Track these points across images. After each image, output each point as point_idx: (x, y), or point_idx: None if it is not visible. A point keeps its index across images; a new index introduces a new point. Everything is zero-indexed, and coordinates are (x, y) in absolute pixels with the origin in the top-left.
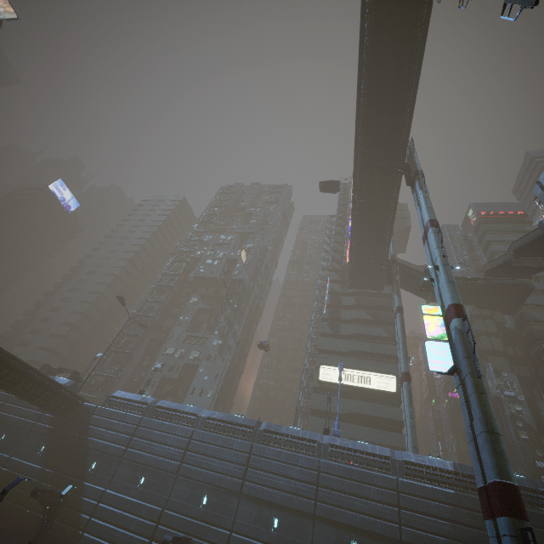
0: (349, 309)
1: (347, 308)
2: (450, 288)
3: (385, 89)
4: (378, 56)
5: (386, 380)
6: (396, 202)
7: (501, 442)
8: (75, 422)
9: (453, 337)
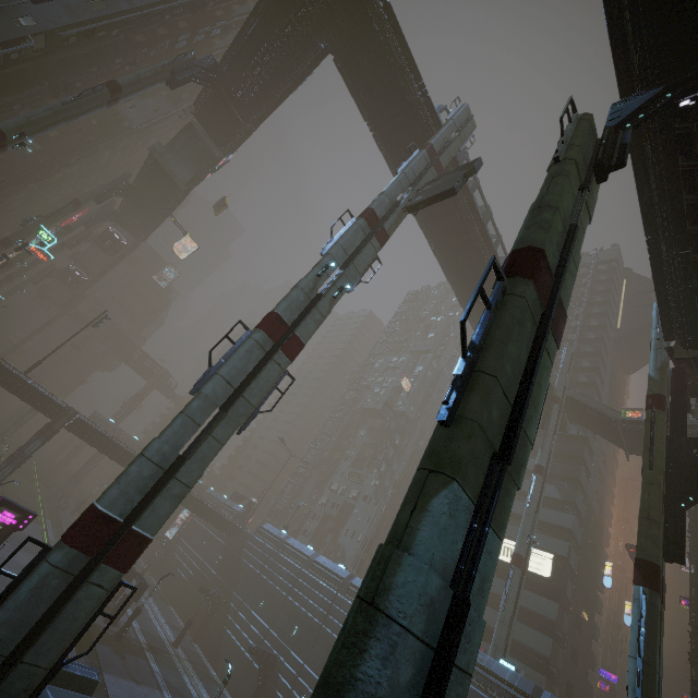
0: None
1: None
2: None
3: (447, 234)
4: (425, 211)
5: (538, 559)
6: None
7: None
8: (237, 543)
9: None
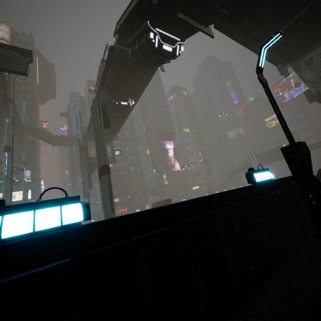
0: (2, 152)
1: None
2: (5, 195)
3: None
4: None
5: None
6: None
7: None
8: None
9: None
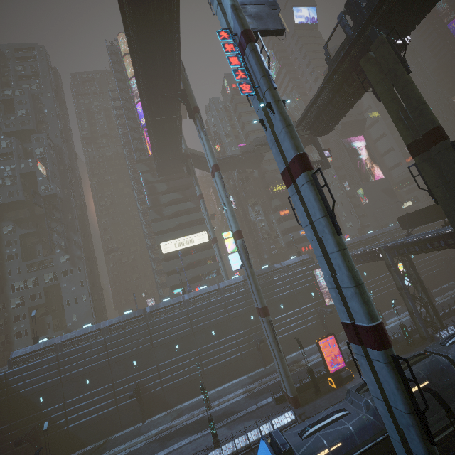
0: (164, 193)
1: (162, 192)
2: (234, 220)
3: (152, 29)
4: None
5: (202, 236)
6: (180, 115)
7: (261, 293)
8: None
9: (239, 248)
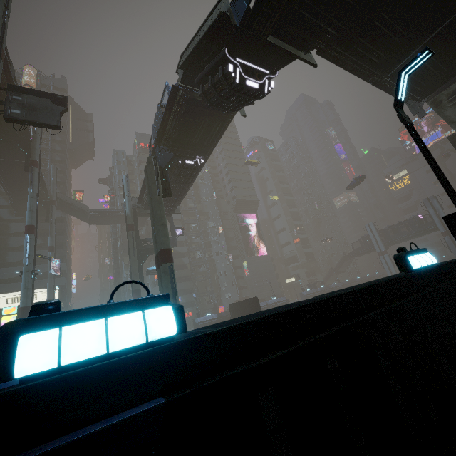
0: (21, 234)
1: (17, 234)
2: (24, 294)
3: None
4: None
5: None
6: None
7: None
8: None
9: None
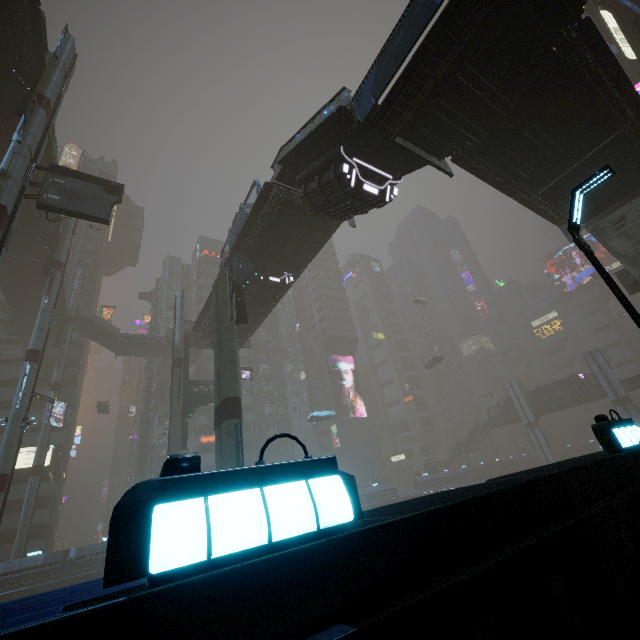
0: (14, 362)
1: (9, 361)
2: (4, 453)
3: None
4: None
5: None
6: None
7: None
8: None
9: None
